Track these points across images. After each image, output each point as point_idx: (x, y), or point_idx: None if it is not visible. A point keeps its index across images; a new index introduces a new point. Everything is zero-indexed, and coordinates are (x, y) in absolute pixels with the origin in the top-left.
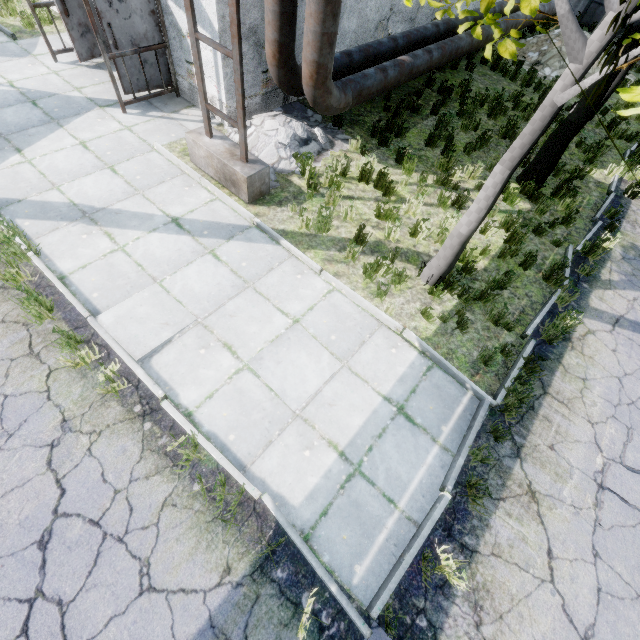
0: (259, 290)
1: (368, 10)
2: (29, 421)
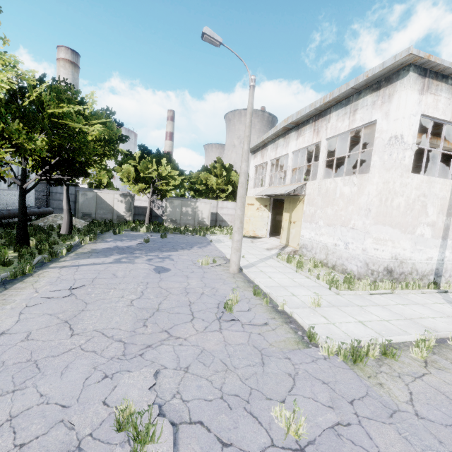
0: None
1: None
2: None
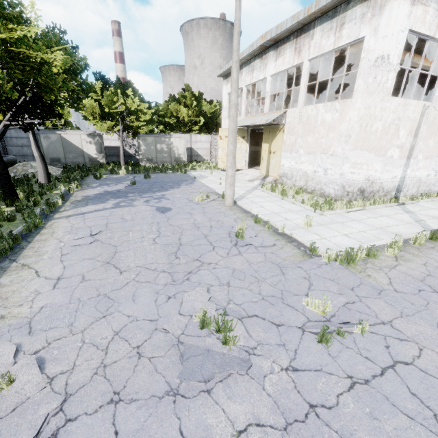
0: None
1: None
2: None
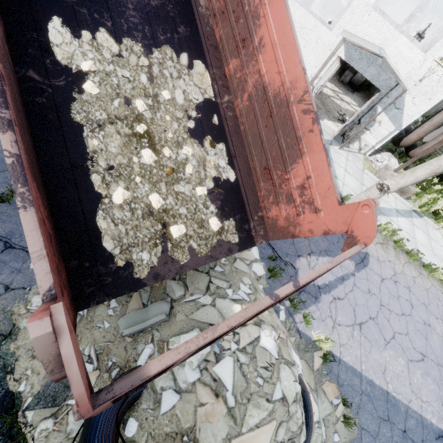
0: (432, 238)
1: None
2: (438, 295)
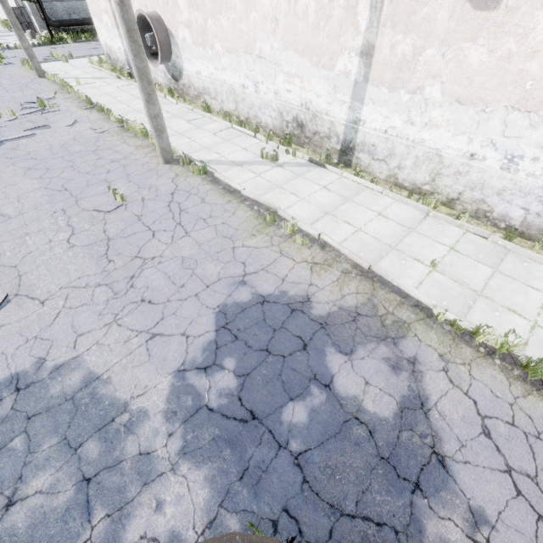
0: None
1: (81, 15)
2: None
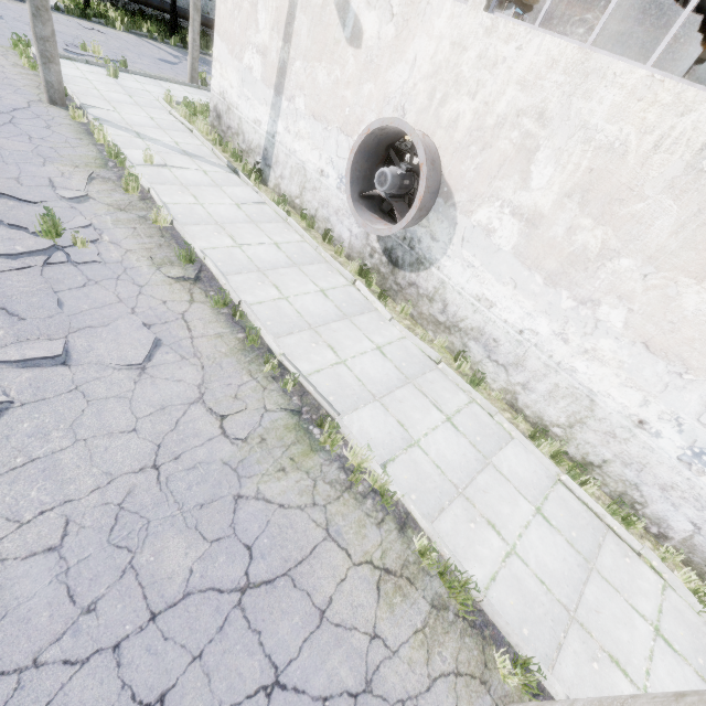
0: None
1: None
2: None
